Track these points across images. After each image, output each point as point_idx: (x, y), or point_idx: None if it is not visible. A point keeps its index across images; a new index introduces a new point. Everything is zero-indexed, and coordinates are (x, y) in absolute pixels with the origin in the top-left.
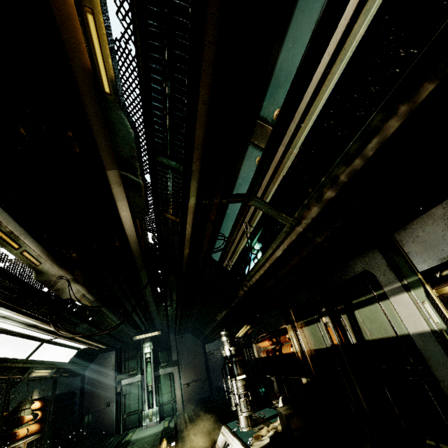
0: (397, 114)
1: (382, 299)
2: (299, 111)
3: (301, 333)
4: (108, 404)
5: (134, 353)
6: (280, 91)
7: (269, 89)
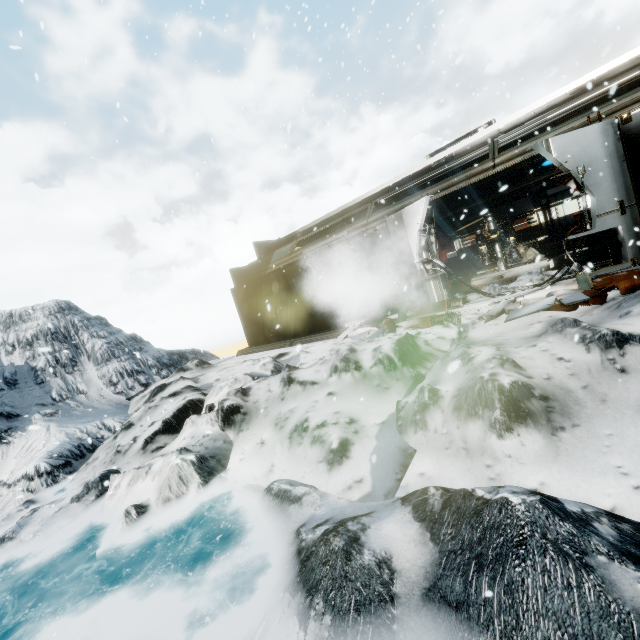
0: None
1: None
2: None
3: (553, 210)
4: None
5: None
6: None
7: None
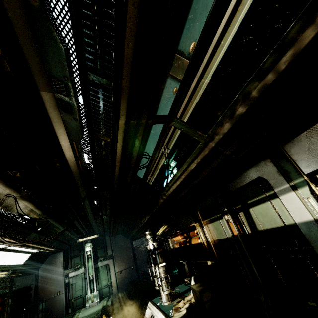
0: (314, 22)
1: (273, 198)
2: (212, 43)
3: (206, 228)
4: (59, 292)
5: (78, 252)
6: (196, 24)
7: (187, 23)
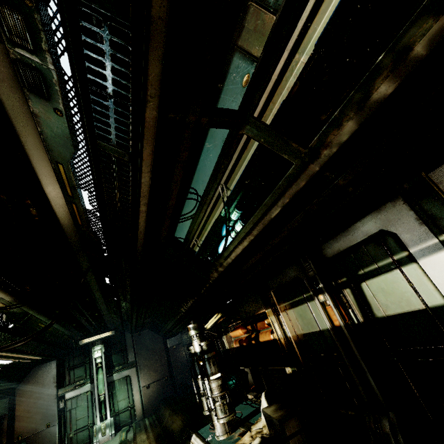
0: None
1: (405, 263)
2: None
3: (285, 317)
4: (48, 424)
5: (80, 359)
6: None
7: None
